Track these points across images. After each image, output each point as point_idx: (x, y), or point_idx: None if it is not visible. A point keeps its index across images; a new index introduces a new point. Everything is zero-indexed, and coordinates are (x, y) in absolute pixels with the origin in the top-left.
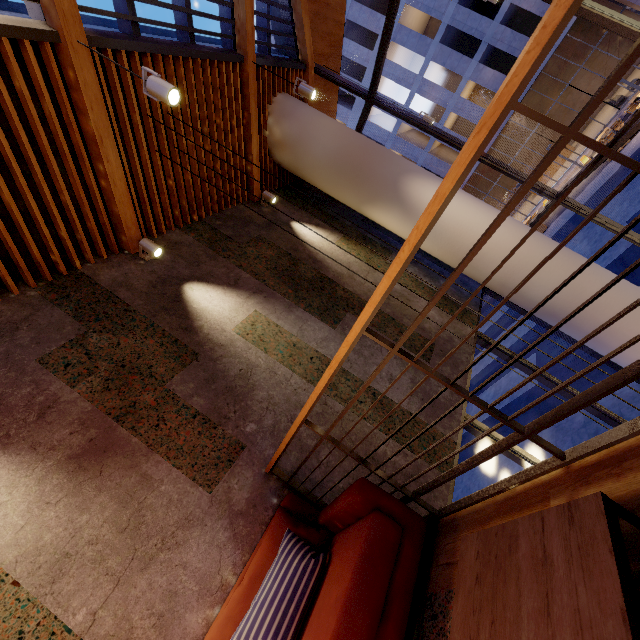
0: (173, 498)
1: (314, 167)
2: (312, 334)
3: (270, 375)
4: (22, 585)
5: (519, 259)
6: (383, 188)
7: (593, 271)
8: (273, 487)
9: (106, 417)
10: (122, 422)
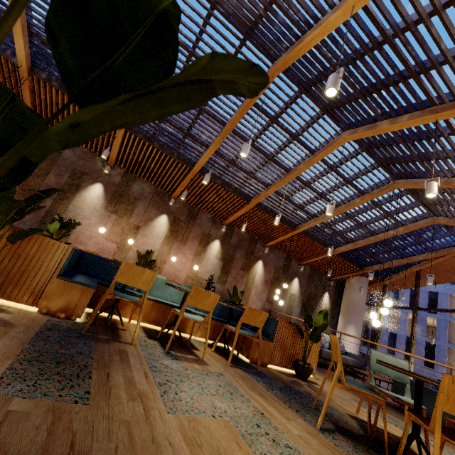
0: (264, 296)
1: (347, 295)
2: (296, 309)
3: (284, 304)
4: (253, 284)
5: None
6: (347, 319)
7: None
8: (268, 311)
9: (271, 280)
10: (271, 283)
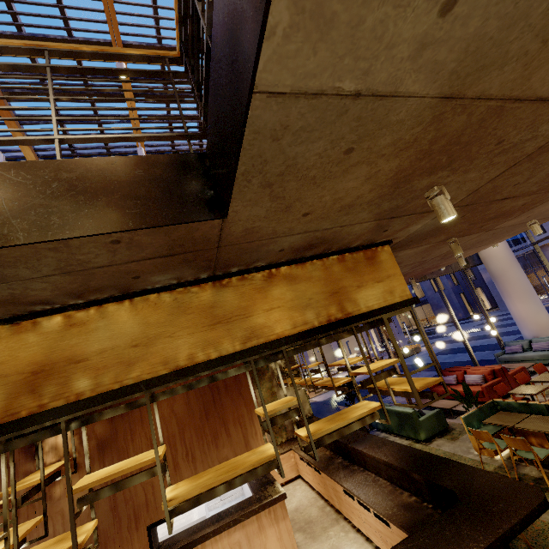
0: None
1: None
2: None
3: None
4: None
5: (493, 253)
6: None
7: (515, 270)
8: None
9: None
10: None
